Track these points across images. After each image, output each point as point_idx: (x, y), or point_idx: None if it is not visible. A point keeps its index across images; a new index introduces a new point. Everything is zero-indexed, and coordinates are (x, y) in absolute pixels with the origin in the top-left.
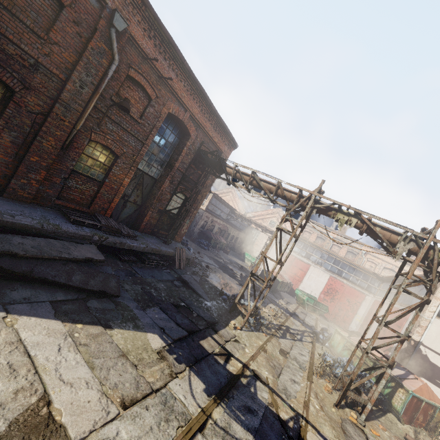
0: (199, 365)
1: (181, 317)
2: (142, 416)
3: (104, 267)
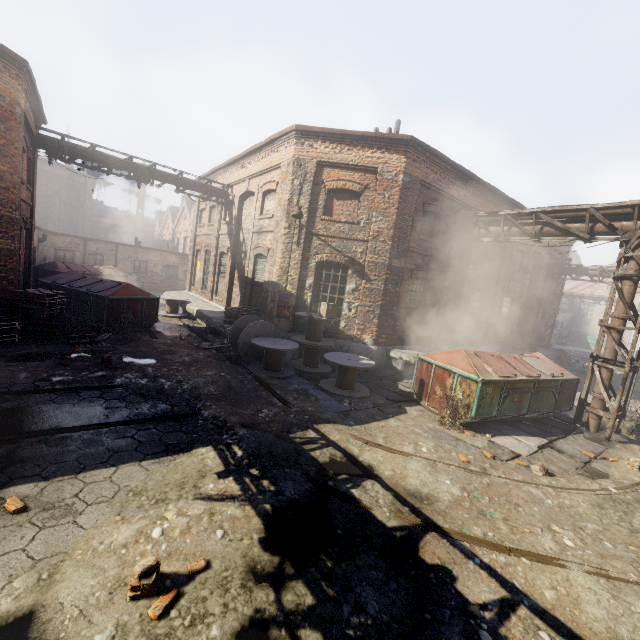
0: None
1: None
2: None
3: None
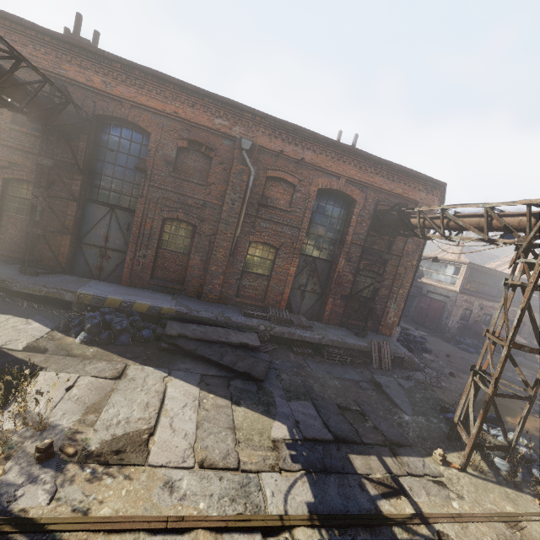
0: (324, 476)
1: (339, 421)
2: (211, 482)
3: (261, 354)
